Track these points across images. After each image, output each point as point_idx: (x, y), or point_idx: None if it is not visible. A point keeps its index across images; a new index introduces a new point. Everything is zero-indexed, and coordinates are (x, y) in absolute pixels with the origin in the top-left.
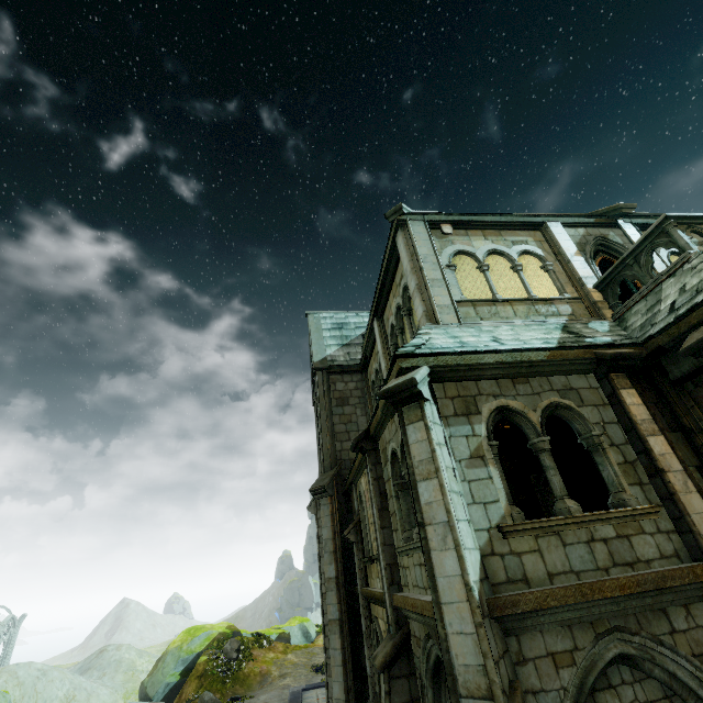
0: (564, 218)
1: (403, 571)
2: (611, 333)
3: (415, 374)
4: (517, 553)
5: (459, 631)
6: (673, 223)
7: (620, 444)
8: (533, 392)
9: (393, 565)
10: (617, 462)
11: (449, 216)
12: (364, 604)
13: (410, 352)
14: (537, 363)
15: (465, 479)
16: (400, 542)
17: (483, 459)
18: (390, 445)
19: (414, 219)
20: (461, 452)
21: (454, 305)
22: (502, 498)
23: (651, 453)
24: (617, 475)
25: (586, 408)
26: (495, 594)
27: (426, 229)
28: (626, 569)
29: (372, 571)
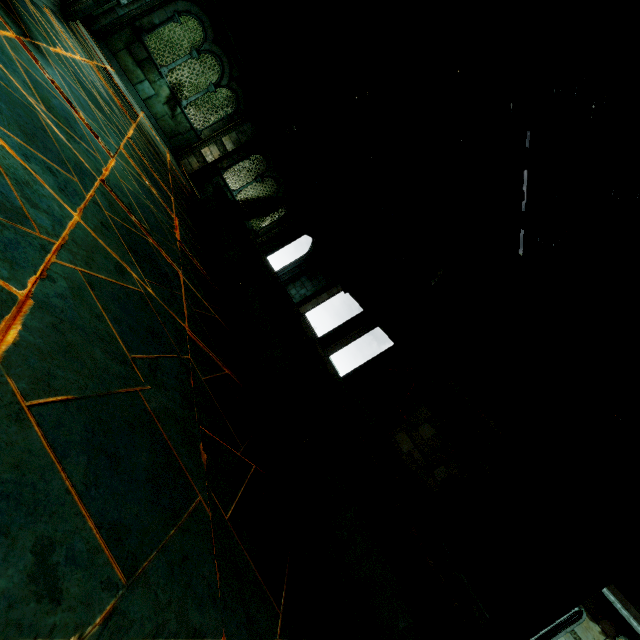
0: None
1: None
2: None
3: None
4: None
5: None
6: None
7: None
8: None
9: None
10: None
11: None
12: None
13: None
14: None
15: None
16: None
17: None
18: None
19: None
20: None
21: None
22: None
23: None
24: None
25: None
26: None
27: None
28: None
29: None
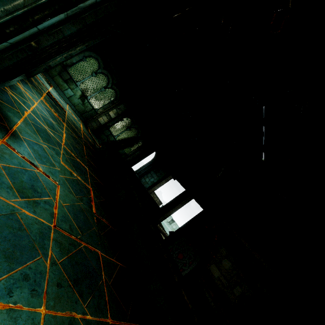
0: None
1: None
2: None
3: None
4: None
5: None
6: None
7: None
8: None
9: None
10: None
11: None
12: None
13: None
14: None
15: None
16: None
17: None
18: None
19: None
20: None
21: None
22: None
23: None
24: None
25: None
26: None
27: None
28: None
29: None
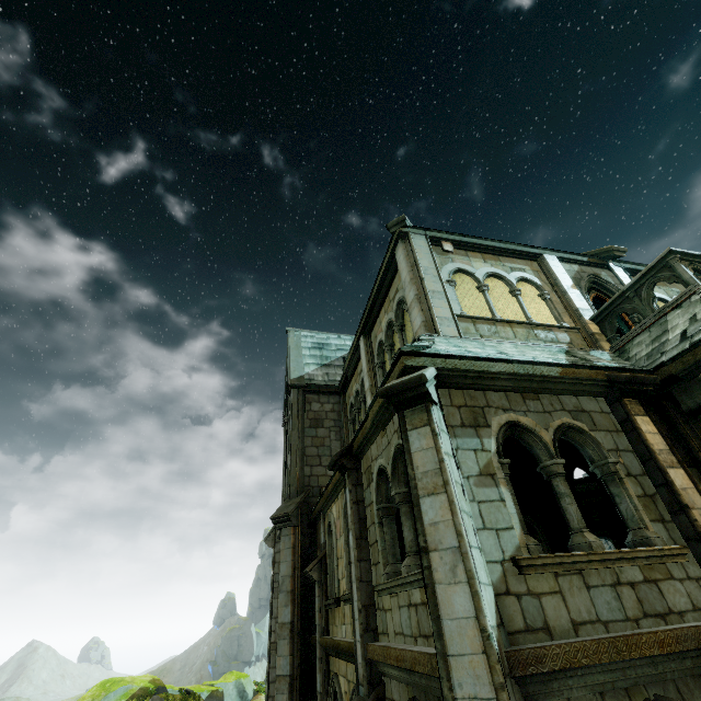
0: (559, 253)
1: (382, 615)
2: (615, 361)
3: (424, 371)
4: (536, 593)
5: (472, 694)
6: (677, 258)
7: (637, 474)
8: (544, 410)
9: (370, 606)
10: (637, 495)
11: (451, 236)
12: (321, 657)
13: (416, 349)
14: (549, 378)
15: (474, 499)
16: (380, 578)
17: (494, 478)
18: (377, 462)
19: (416, 232)
20: (470, 467)
21: (454, 319)
22: (516, 525)
23: (674, 486)
24: (638, 508)
25: (599, 432)
26: (513, 646)
27: (428, 243)
28: (658, 621)
29: (336, 616)
